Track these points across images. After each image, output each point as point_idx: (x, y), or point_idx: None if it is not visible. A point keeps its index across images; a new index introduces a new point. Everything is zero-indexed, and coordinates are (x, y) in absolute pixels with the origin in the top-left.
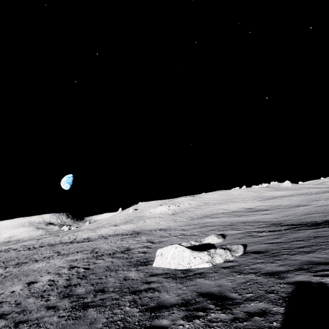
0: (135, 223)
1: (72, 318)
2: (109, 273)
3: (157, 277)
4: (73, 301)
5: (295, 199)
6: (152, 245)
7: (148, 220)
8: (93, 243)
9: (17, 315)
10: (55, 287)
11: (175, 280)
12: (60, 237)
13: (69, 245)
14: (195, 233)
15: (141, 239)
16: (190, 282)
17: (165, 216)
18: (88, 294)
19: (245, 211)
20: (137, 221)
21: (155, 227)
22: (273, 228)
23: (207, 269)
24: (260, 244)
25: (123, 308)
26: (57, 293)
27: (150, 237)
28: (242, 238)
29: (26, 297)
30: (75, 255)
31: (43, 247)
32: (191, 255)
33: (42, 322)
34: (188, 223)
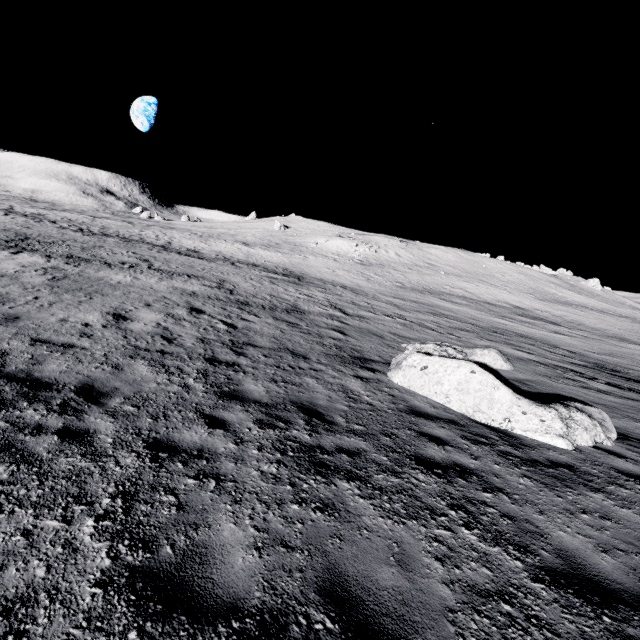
0: (287, 254)
1: (315, 505)
2: (293, 360)
3: (438, 426)
4: (261, 422)
5: (613, 323)
6: (348, 320)
7: (313, 258)
8: (214, 268)
9: (134, 410)
10: (183, 351)
11: (511, 464)
12: (139, 229)
13: (163, 254)
14: (429, 324)
15: (313, 294)
16: (579, 497)
17: (347, 262)
18: (286, 413)
19: (512, 310)
20: (290, 251)
21: (330, 278)
22: (610, 378)
23: (575, 459)
24: (631, 419)
25: (451, 526)
26: (199, 373)
27: (333, 298)
28: (556, 379)
29: (128, 356)
30: (187, 282)
31: (110, 237)
32: (514, 404)
33: (226, 478)
34: (397, 293)
